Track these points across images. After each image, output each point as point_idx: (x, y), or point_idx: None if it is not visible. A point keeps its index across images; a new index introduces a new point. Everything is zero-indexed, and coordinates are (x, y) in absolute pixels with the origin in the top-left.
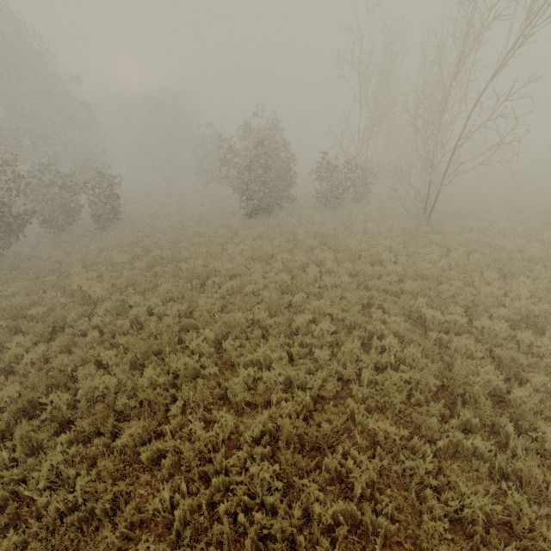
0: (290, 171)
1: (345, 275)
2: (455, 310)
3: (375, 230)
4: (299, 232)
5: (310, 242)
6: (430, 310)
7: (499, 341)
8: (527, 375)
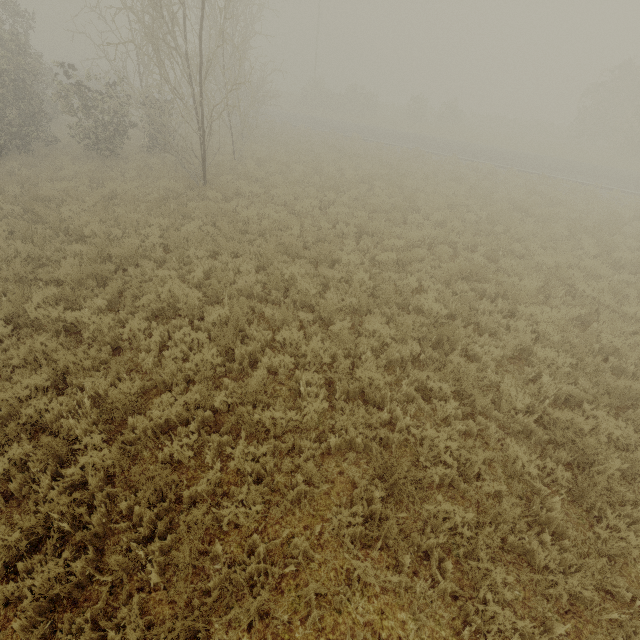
0: (29, 91)
1: (7, 259)
2: (93, 302)
3: (131, 192)
4: (14, 193)
5: (6, 209)
6: (31, 308)
7: (107, 338)
8: (84, 380)
